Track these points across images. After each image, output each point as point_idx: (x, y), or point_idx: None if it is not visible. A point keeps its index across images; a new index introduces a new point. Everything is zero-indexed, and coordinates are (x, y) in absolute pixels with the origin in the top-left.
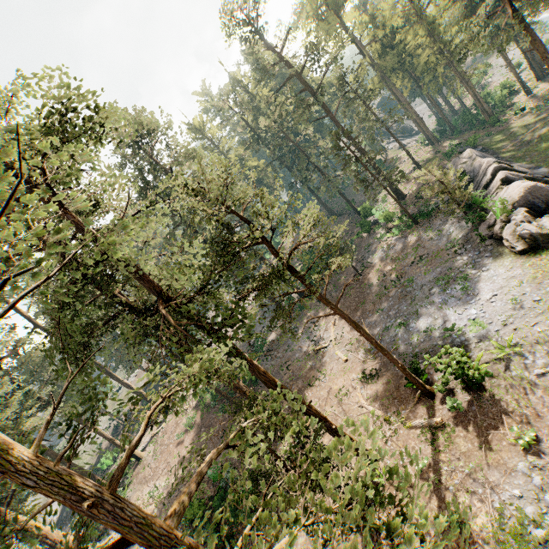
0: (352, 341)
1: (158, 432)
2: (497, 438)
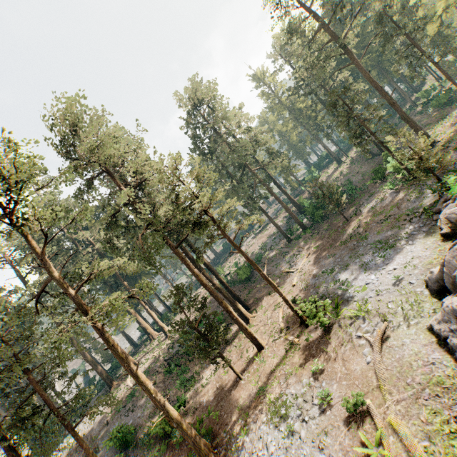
0: (306, 273)
1: (199, 293)
2: (310, 363)
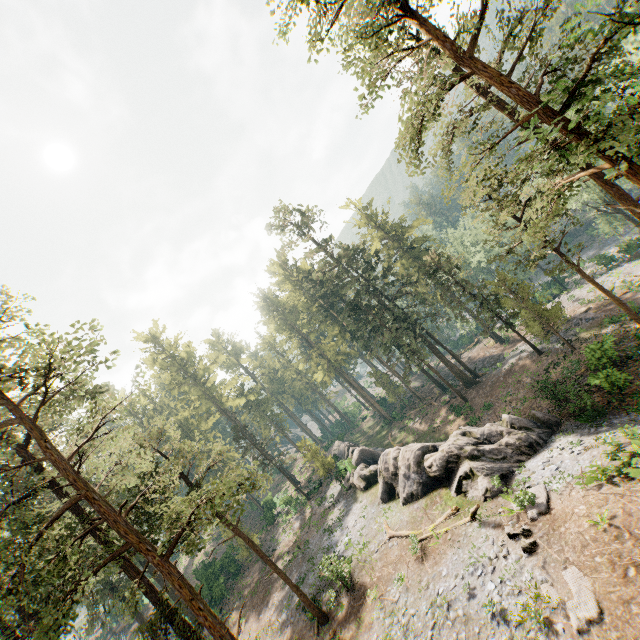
0: (260, 634)
1: None
2: (364, 610)
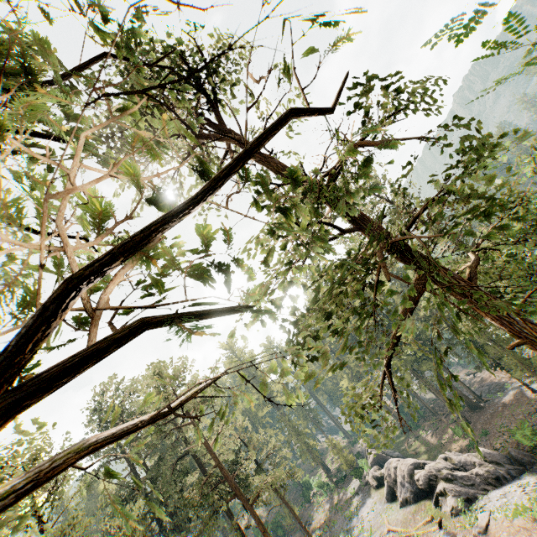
0: None
1: None
2: None
